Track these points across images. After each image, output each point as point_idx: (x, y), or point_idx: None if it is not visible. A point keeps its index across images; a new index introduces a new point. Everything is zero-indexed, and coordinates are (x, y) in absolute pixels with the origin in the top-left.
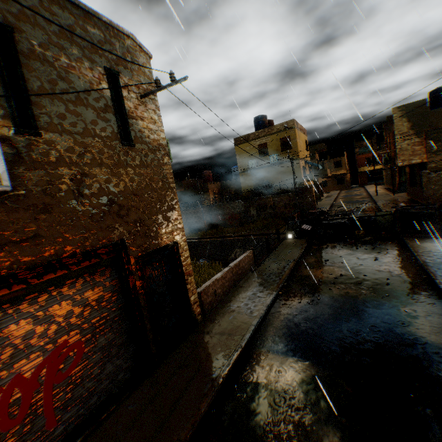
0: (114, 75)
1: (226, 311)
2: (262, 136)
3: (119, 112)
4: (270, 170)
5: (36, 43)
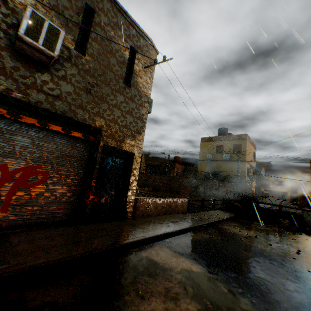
0: (134, 52)
1: (150, 220)
2: (221, 140)
3: (129, 70)
4: (221, 163)
5: (102, 22)
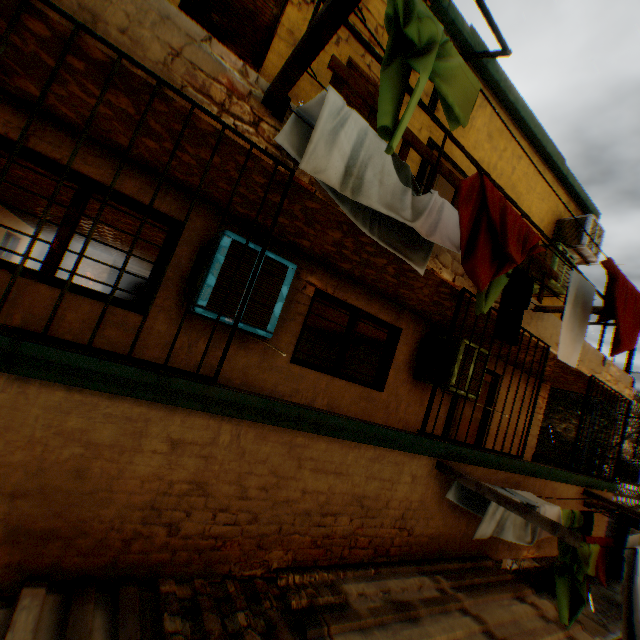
0: None
1: None
2: None
3: None
4: None
5: None
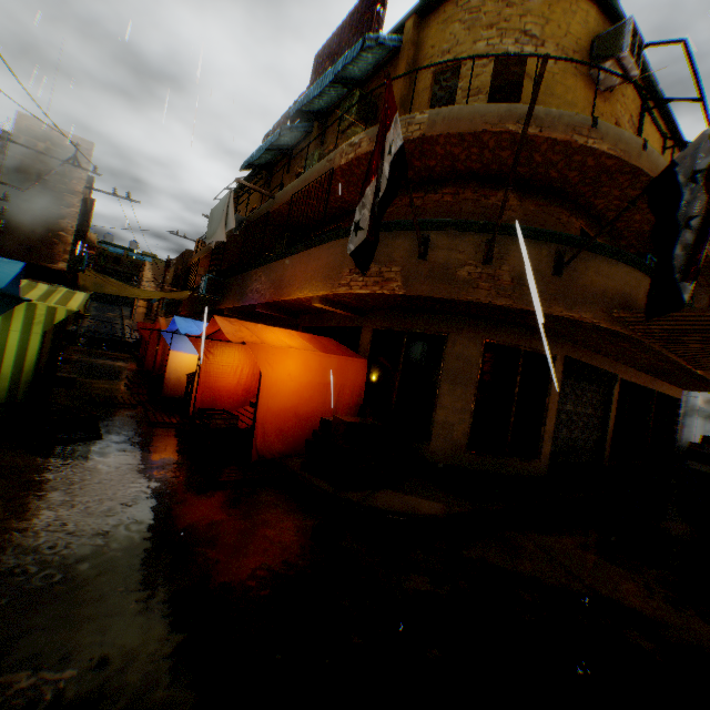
0: None
1: None
2: None
3: None
4: None
5: None
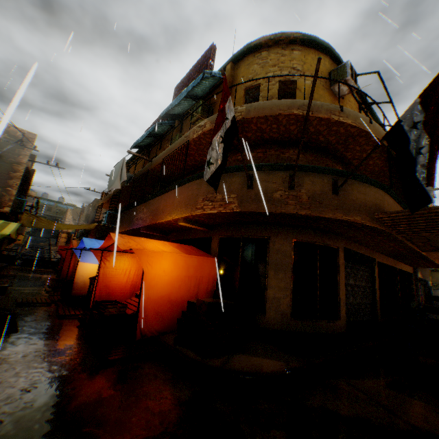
0: None
1: None
2: None
3: None
4: None
5: None
